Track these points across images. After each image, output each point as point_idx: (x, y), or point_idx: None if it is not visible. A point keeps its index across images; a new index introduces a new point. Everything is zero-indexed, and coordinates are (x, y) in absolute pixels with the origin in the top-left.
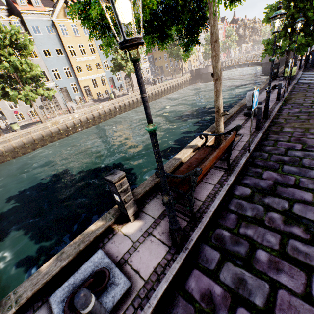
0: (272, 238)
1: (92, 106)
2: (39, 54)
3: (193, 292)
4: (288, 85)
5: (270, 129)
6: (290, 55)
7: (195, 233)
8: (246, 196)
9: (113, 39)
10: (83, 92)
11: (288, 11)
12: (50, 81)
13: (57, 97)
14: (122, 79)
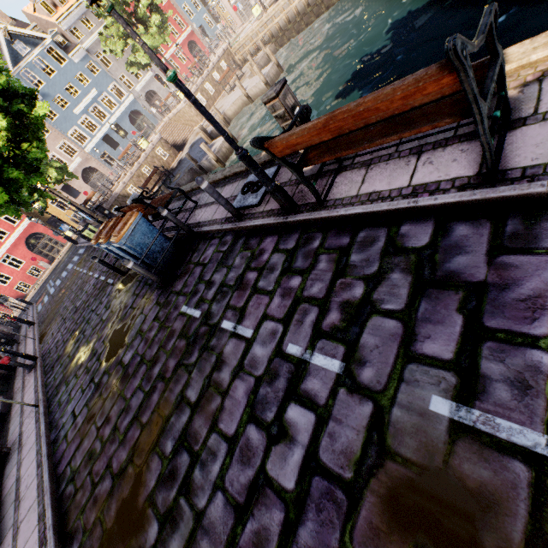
0: (316, 289)
1: None
2: None
3: (263, 243)
4: None
5: None
6: None
7: (303, 215)
8: (398, 243)
9: None
10: None
11: None
12: None
13: None
14: None
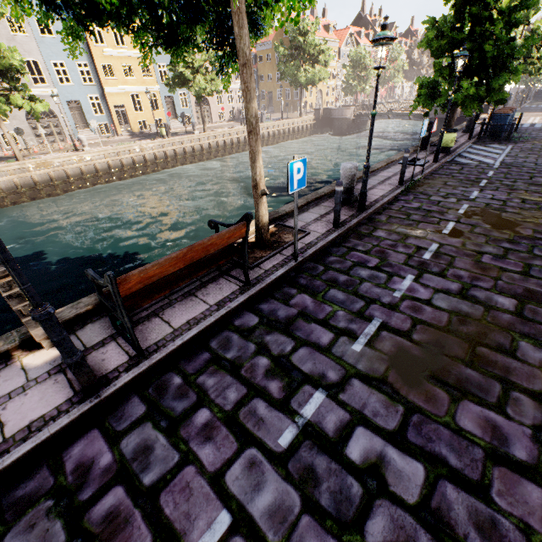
0: (233, 394)
1: (122, 145)
2: (27, 27)
3: (68, 461)
4: (435, 162)
5: (356, 230)
6: (455, 112)
7: (127, 375)
8: (245, 328)
9: (82, 27)
10: (113, 116)
11: (457, 35)
12: (48, 84)
13: (60, 117)
14: (192, 104)
